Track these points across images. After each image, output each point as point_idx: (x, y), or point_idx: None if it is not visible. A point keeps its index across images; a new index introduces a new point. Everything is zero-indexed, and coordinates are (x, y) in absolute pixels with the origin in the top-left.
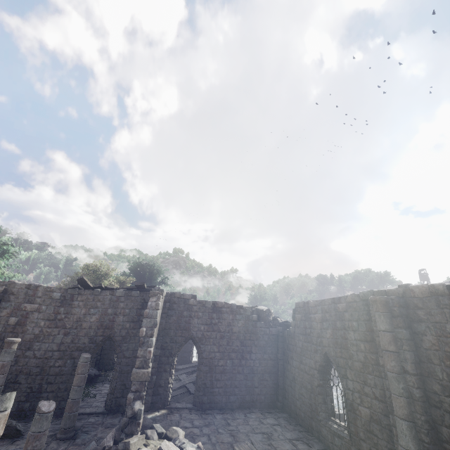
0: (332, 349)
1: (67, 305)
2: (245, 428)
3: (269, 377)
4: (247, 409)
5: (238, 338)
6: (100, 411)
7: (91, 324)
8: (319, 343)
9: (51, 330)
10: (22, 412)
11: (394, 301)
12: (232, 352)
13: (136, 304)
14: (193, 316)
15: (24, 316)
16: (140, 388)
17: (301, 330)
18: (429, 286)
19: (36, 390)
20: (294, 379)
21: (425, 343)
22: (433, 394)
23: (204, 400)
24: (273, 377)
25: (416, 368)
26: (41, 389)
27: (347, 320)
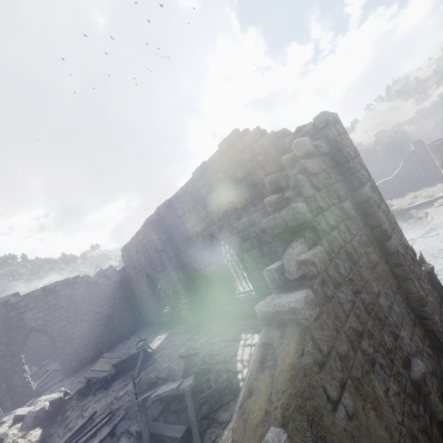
0: (148, 268)
1: None
2: None
3: (126, 313)
4: (116, 344)
5: (85, 302)
6: None
7: None
8: (142, 269)
9: None
10: None
11: (155, 220)
12: (84, 316)
13: None
14: (23, 312)
15: None
16: None
17: (131, 267)
18: (163, 203)
19: None
20: (141, 302)
21: (174, 236)
22: (184, 260)
23: (73, 365)
24: (130, 311)
25: (175, 252)
26: None
27: (147, 244)
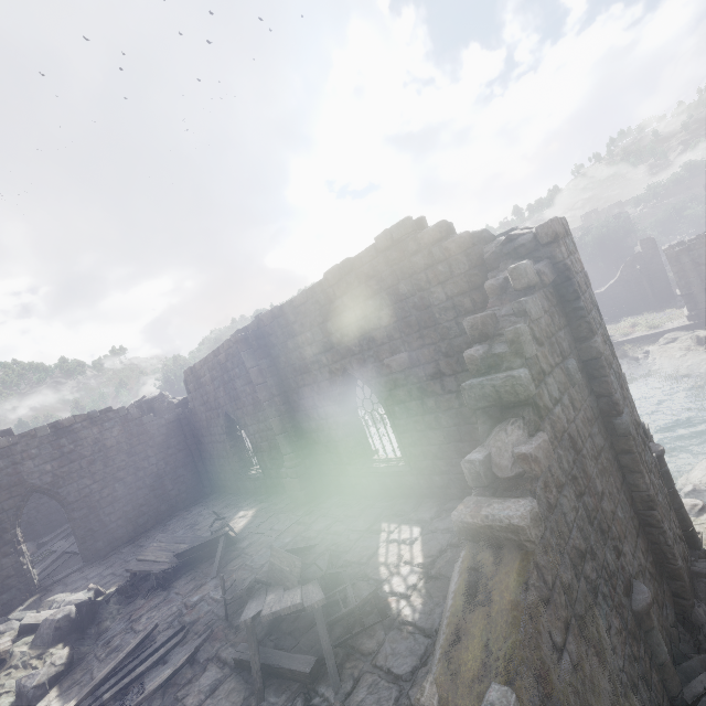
0: (230, 406)
1: None
2: None
3: (185, 470)
4: (168, 518)
5: (121, 451)
6: None
7: None
8: (218, 406)
9: None
10: None
11: (252, 335)
12: (118, 472)
13: None
14: (20, 461)
15: None
16: None
17: (200, 401)
18: (269, 312)
19: None
20: (211, 456)
21: (282, 364)
22: (294, 403)
23: (99, 547)
24: (191, 468)
25: (280, 388)
26: None
27: (231, 370)
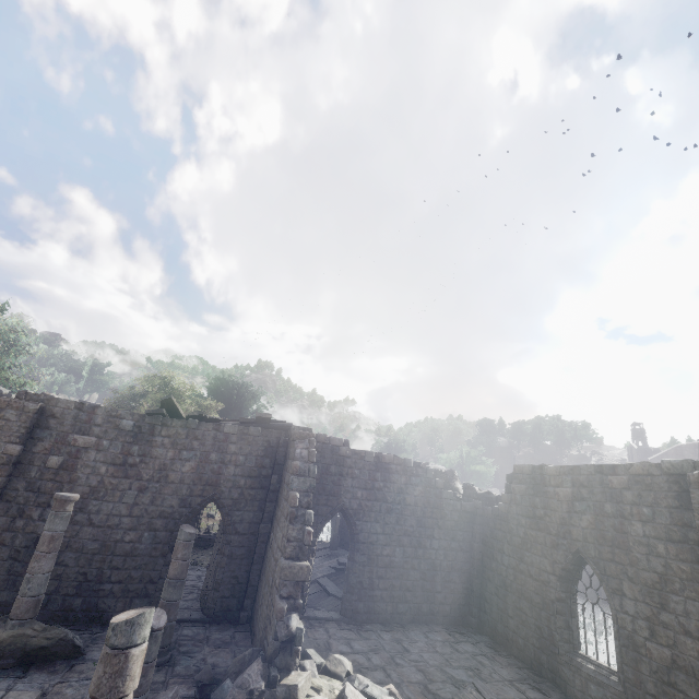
0: (593, 547)
1: (143, 442)
2: (434, 658)
3: (458, 577)
4: (425, 626)
5: (414, 514)
6: (197, 618)
7: (182, 476)
8: (564, 534)
9: (118, 481)
10: (71, 613)
11: None
12: (404, 535)
13: (255, 448)
14: (345, 475)
15: (74, 454)
16: (296, 592)
17: (525, 510)
18: None
19: (94, 578)
20: (504, 584)
21: None
22: None
23: (359, 608)
24: (465, 579)
25: None
26: (102, 578)
27: (629, 504)
